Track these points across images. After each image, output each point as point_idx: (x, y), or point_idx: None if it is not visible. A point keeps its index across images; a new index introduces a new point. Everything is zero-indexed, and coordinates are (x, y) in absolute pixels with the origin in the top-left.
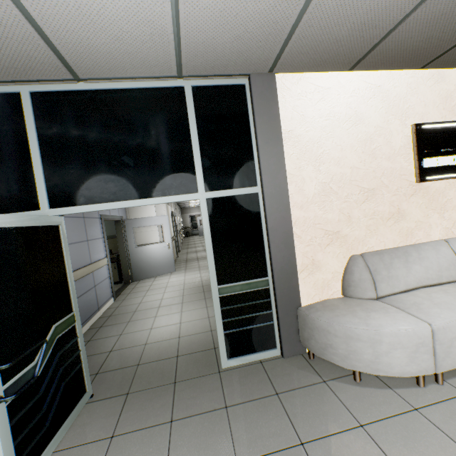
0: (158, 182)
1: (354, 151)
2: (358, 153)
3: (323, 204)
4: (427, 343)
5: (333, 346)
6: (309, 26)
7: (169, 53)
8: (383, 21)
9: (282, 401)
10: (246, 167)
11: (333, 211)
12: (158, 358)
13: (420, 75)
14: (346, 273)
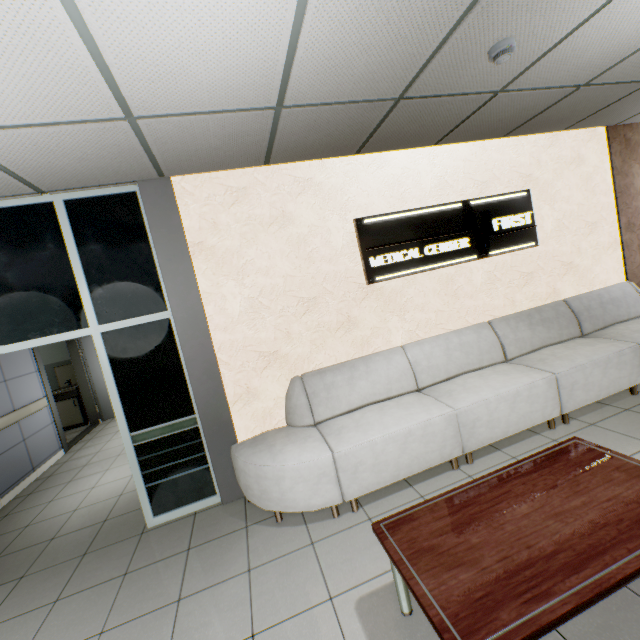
0: (34, 320)
1: (286, 257)
2: (290, 259)
3: (253, 323)
4: (328, 472)
5: (251, 487)
6: (164, 143)
7: (5, 178)
8: (252, 131)
9: (189, 557)
10: (152, 289)
11: (267, 328)
12: (81, 527)
13: (358, 161)
14: (287, 398)
